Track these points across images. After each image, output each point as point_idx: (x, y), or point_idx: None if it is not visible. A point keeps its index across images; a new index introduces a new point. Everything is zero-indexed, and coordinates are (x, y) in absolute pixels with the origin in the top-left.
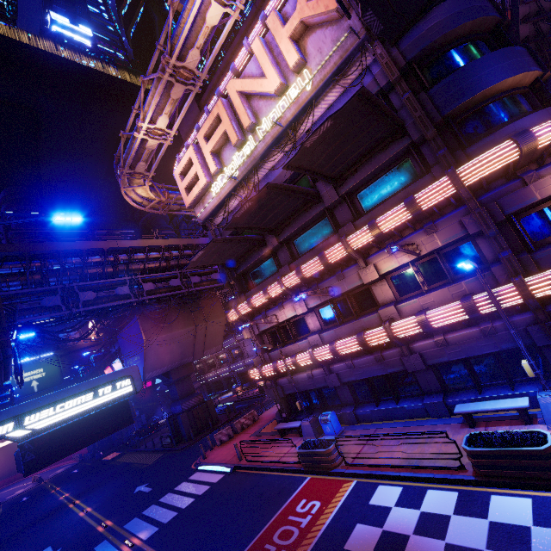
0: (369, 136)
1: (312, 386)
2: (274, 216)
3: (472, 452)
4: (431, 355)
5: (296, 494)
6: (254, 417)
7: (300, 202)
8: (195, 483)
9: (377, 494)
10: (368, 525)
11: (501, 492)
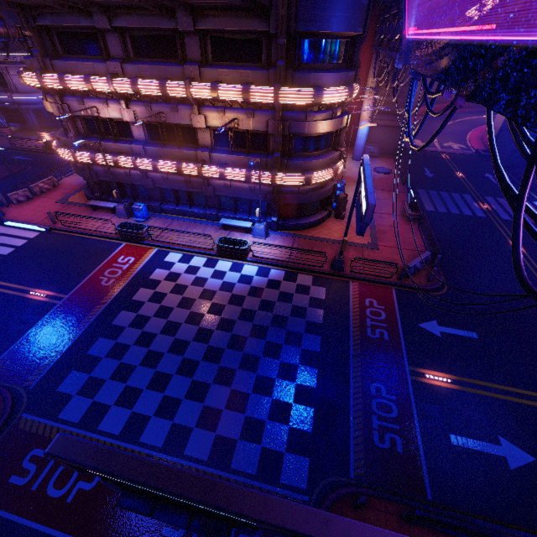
0: (241, 3)
1: (129, 181)
2: (113, 1)
3: (219, 245)
4: (220, 190)
5: (116, 253)
6: (54, 183)
7: (150, 4)
8: (6, 236)
9: (169, 256)
10: (163, 269)
11: (223, 259)
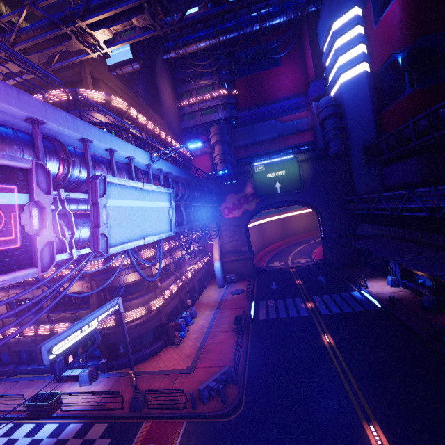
0: None
1: None
2: None
3: (27, 405)
4: None
5: None
6: None
7: None
8: None
9: None
10: None
11: (30, 421)
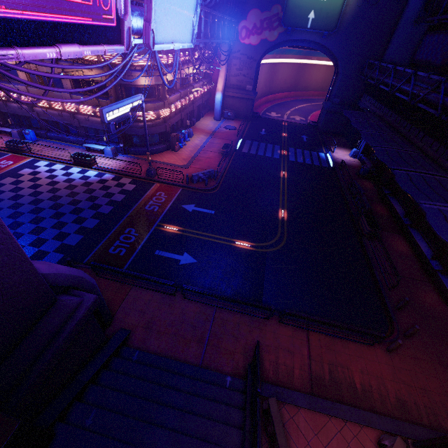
0: None
1: (22, 113)
2: None
3: (72, 157)
4: (83, 123)
5: (2, 158)
6: None
7: None
8: None
9: (39, 163)
10: (30, 169)
11: (77, 167)
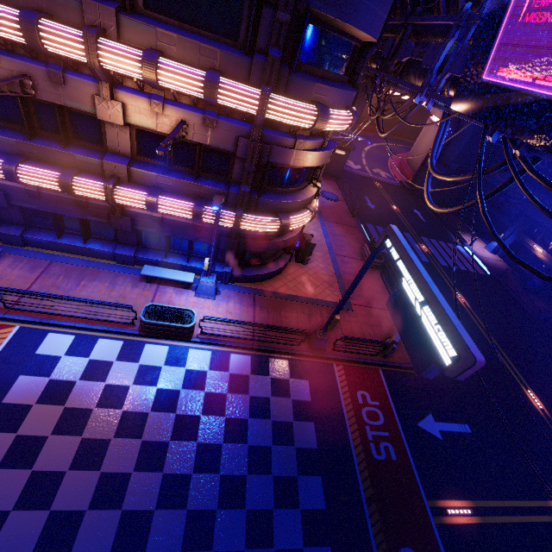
0: None
1: None
2: None
3: (146, 322)
4: (142, 224)
5: None
6: None
7: None
8: None
9: (46, 343)
10: (33, 376)
11: (153, 341)
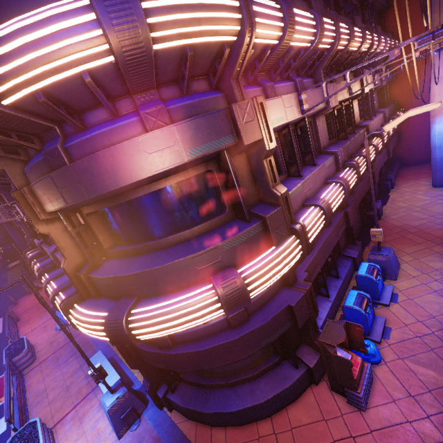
0: None
1: None
2: None
3: None
4: None
5: None
6: None
7: None
8: None
9: None
10: None
11: None
